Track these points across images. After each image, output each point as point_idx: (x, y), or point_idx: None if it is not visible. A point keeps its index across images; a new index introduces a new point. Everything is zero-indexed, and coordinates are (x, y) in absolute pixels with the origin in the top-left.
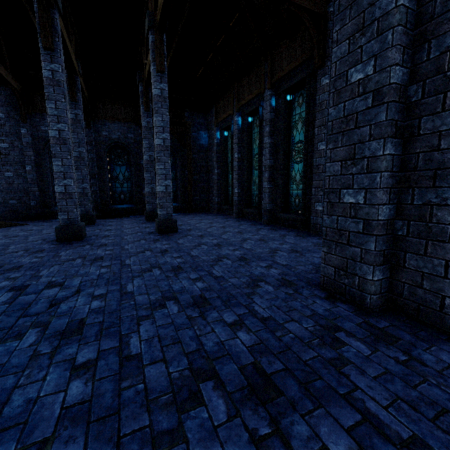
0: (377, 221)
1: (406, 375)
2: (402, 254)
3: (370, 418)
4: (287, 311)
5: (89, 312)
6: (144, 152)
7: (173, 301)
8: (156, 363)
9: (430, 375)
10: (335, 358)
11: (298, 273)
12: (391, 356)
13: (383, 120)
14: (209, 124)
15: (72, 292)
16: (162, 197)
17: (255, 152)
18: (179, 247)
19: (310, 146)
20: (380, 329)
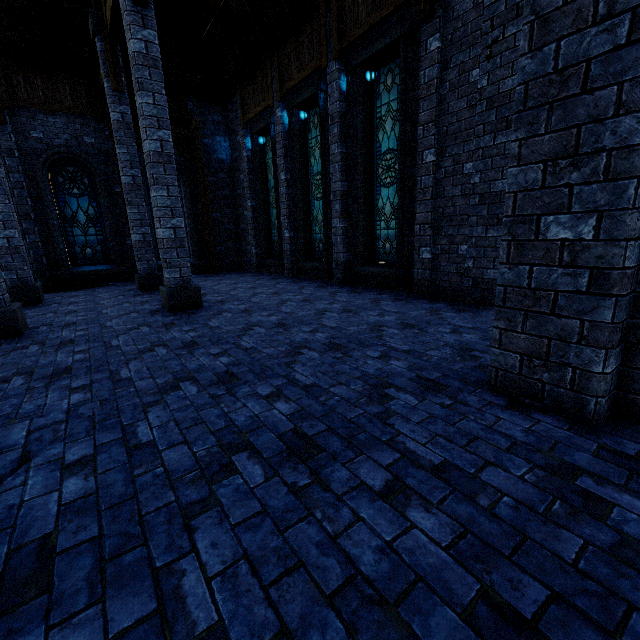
0: (621, 269)
1: None
2: None
3: None
4: (467, 443)
5: (61, 514)
6: (122, 169)
7: (246, 454)
8: None
9: None
10: (617, 543)
11: (437, 363)
12: None
13: None
14: (230, 125)
15: (11, 461)
16: (170, 249)
17: (314, 171)
18: (216, 334)
19: (409, 158)
20: (635, 458)
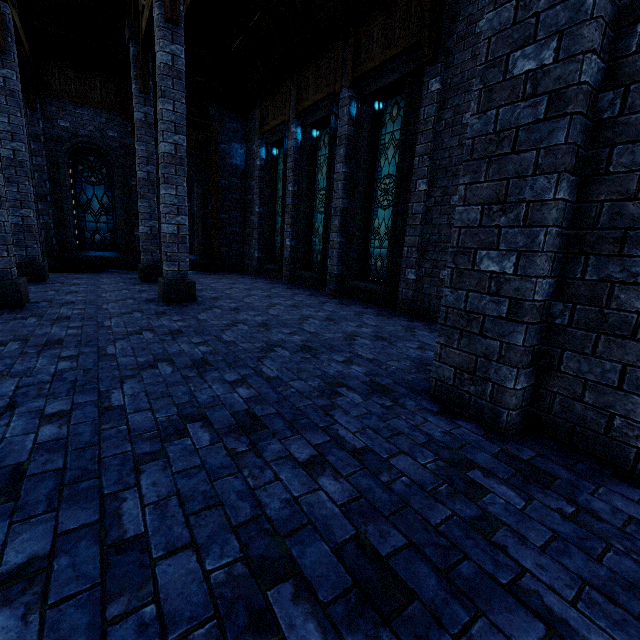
0: (531, 301)
1: (581, 539)
2: (558, 352)
3: (558, 626)
4: (390, 436)
5: (34, 449)
6: (138, 164)
7: (200, 424)
8: (178, 554)
9: (612, 536)
10: (478, 517)
11: (392, 372)
12: (554, 507)
13: (561, 143)
14: (248, 134)
15: None
16: (172, 244)
17: (320, 186)
18: (202, 326)
19: (404, 184)
20: (526, 462)
